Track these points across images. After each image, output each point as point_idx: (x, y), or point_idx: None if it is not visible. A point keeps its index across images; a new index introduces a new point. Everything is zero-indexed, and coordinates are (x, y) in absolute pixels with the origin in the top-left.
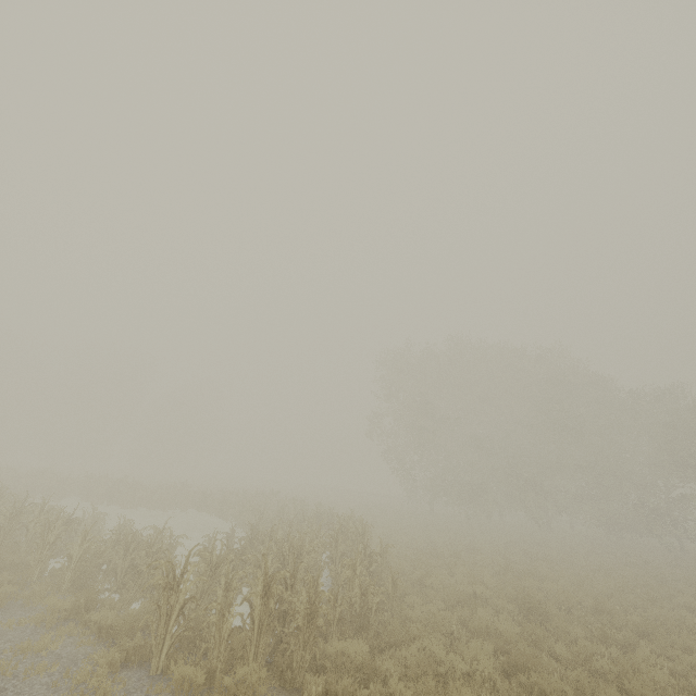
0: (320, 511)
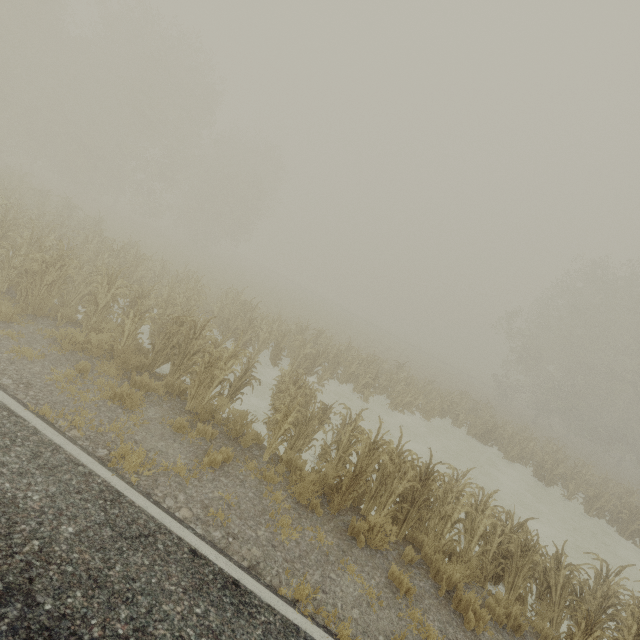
0: (629, 494)
